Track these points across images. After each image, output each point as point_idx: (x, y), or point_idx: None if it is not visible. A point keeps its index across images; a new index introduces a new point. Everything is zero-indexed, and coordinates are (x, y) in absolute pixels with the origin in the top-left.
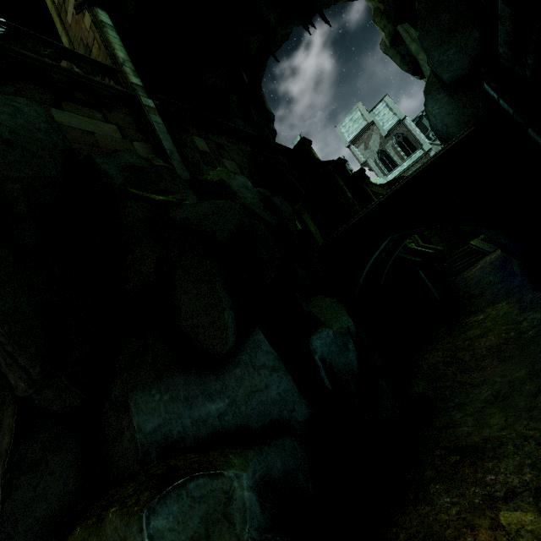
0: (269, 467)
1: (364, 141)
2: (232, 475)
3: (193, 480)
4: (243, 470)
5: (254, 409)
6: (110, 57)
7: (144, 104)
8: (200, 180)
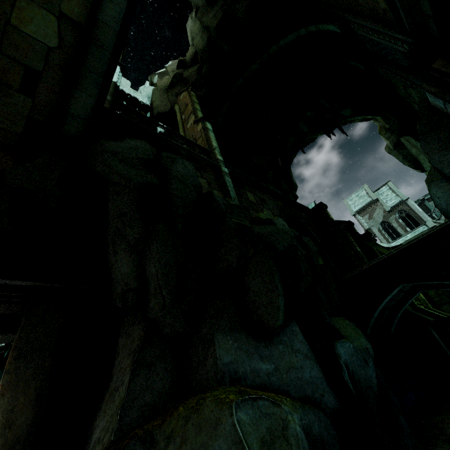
0: (310, 423)
1: (369, 212)
2: (287, 410)
3: (261, 399)
4: (294, 411)
5: (292, 380)
6: (208, 145)
7: (222, 170)
8: (253, 217)
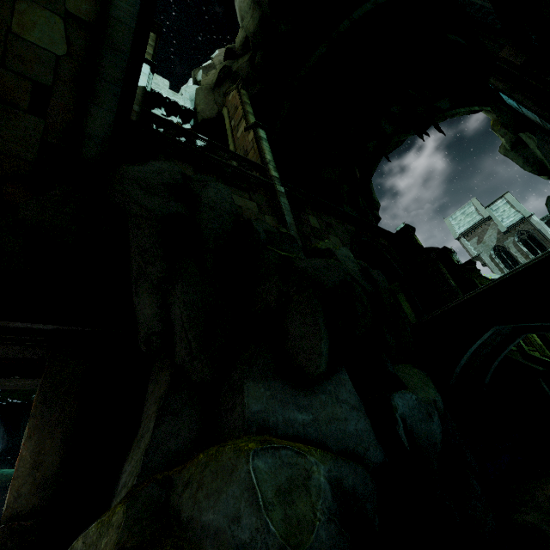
0: (341, 475)
1: (478, 235)
2: (313, 461)
3: (284, 449)
4: (321, 463)
5: (332, 433)
6: (261, 159)
7: (277, 190)
8: (311, 247)
